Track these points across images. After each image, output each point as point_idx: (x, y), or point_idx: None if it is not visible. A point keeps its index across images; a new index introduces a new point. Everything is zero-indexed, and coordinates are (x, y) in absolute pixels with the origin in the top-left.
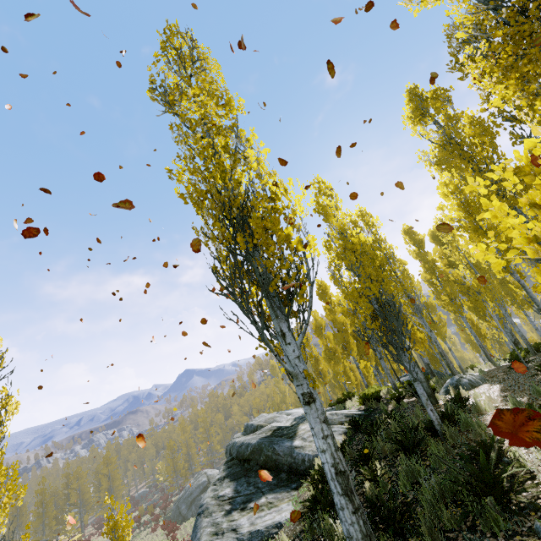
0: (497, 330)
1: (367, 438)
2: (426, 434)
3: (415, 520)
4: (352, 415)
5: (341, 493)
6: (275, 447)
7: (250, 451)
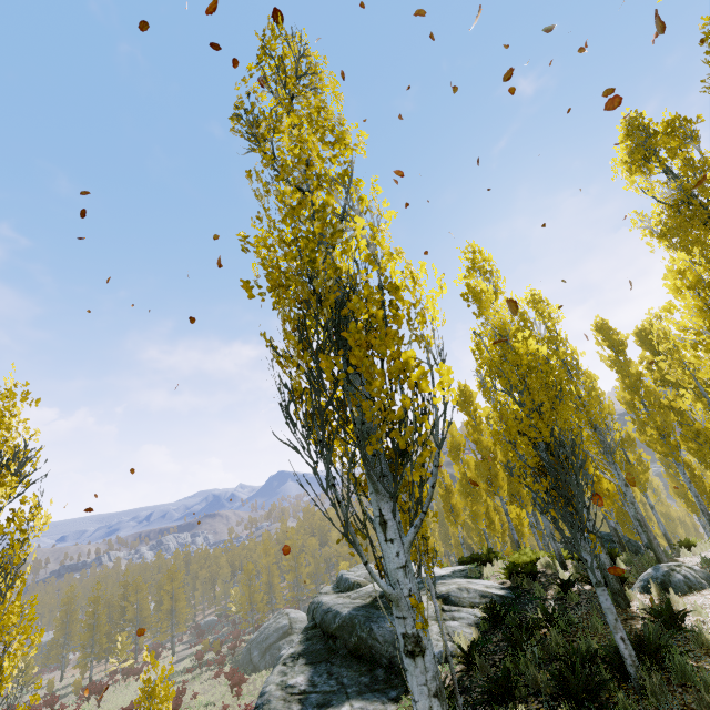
0: None
1: (510, 649)
2: (609, 675)
3: None
4: (490, 595)
5: None
6: (373, 627)
7: (338, 625)
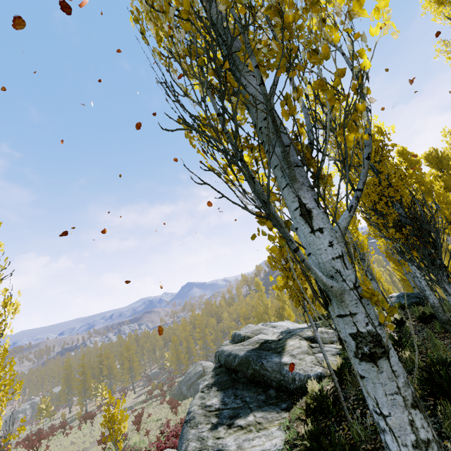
0: None
1: None
2: None
3: None
4: None
5: None
6: (263, 362)
7: (237, 363)
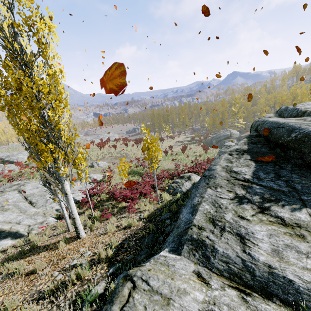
0: None
1: None
2: None
3: None
4: None
5: None
6: None
7: (294, 139)
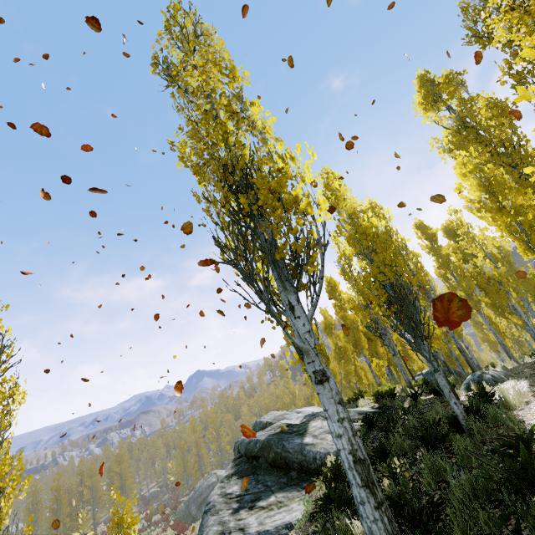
0: (517, 329)
1: (383, 434)
2: (450, 429)
3: (446, 521)
4: (365, 412)
5: (361, 484)
6: (285, 444)
7: (259, 448)
